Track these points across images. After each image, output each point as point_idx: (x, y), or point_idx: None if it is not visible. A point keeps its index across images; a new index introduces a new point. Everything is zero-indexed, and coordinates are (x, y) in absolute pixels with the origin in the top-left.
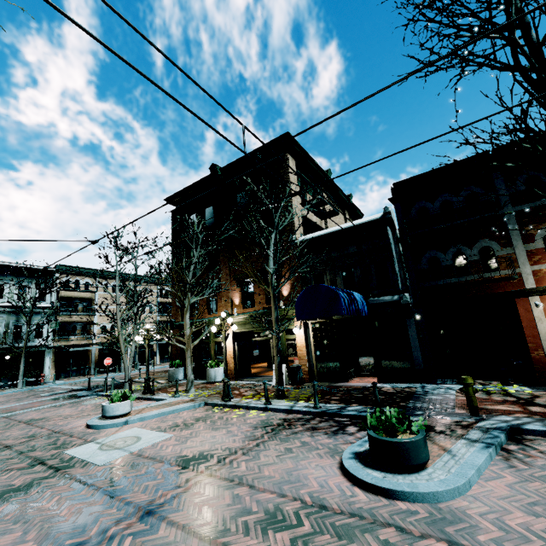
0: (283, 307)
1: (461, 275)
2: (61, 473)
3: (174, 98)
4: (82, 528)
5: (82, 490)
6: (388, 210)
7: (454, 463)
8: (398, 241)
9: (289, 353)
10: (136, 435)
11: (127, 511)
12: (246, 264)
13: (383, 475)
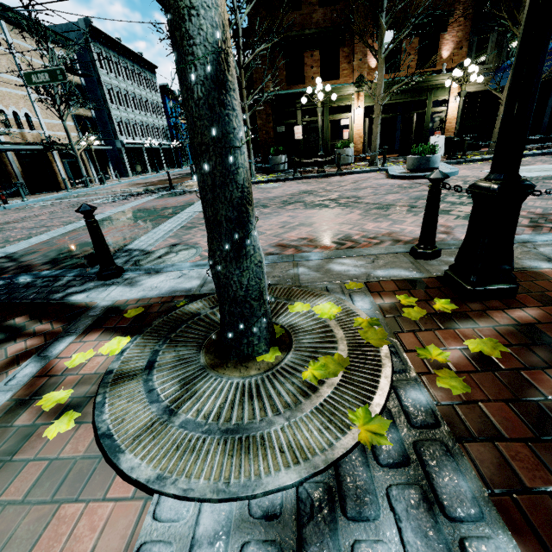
0: (445, 72)
1: None
2: None
3: None
4: None
5: None
6: None
7: None
8: None
9: (434, 127)
10: None
11: None
12: None
13: None
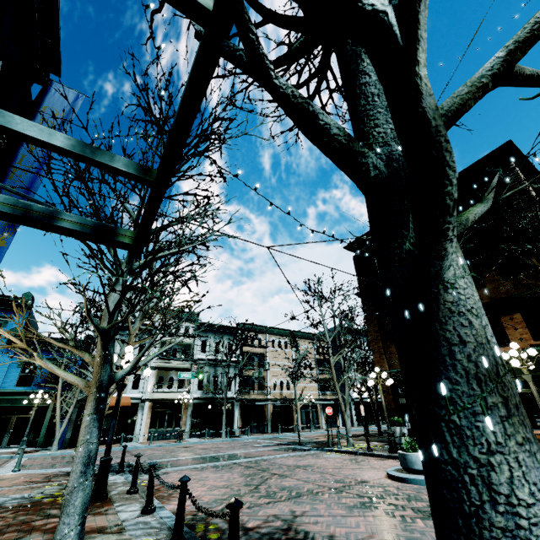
0: None
1: None
2: None
3: None
4: None
5: None
6: None
7: None
8: None
9: None
10: None
11: None
12: None
13: None
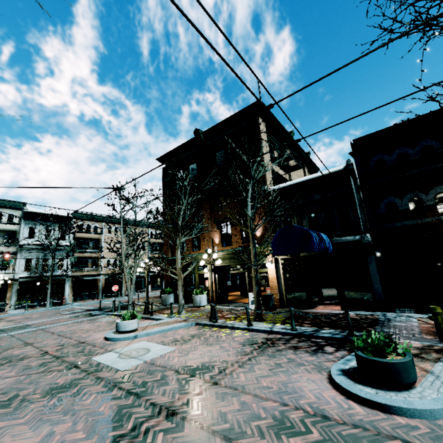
0: (257, 245)
1: (417, 218)
2: (93, 375)
3: (214, 49)
4: (119, 423)
5: (112, 391)
6: (350, 162)
7: (440, 384)
8: (359, 188)
9: (262, 284)
10: (145, 347)
11: (153, 410)
12: (229, 209)
13: (375, 391)
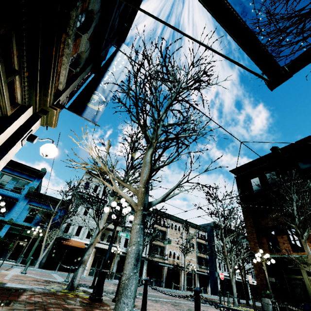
0: None
1: None
2: None
3: None
4: None
5: None
6: None
7: None
8: None
9: None
10: None
11: None
12: None
13: None
